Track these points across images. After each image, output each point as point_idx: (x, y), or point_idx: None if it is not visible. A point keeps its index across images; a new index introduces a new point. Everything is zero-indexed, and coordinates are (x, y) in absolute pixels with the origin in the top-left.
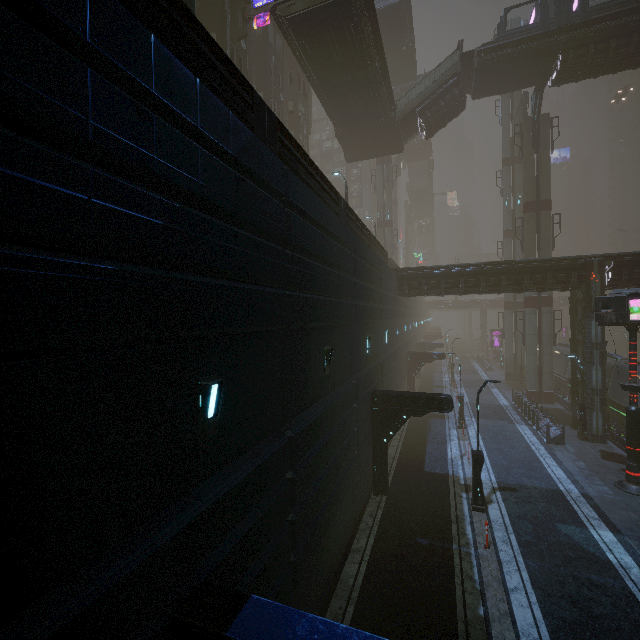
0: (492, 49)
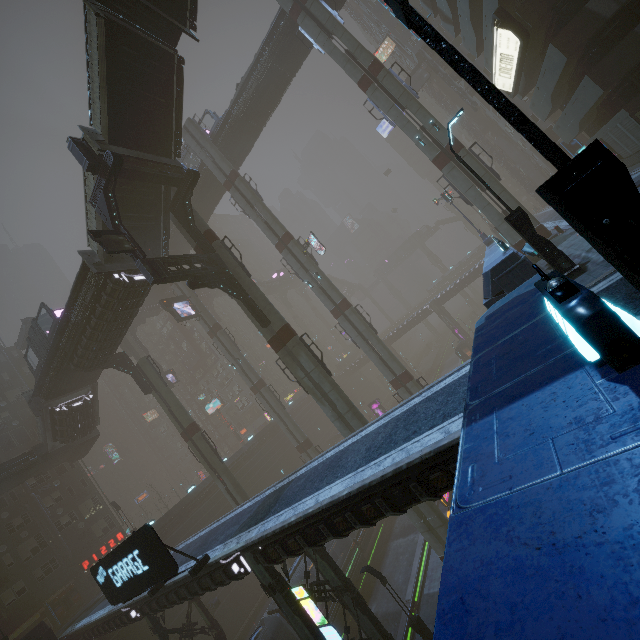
0: (37, 391)
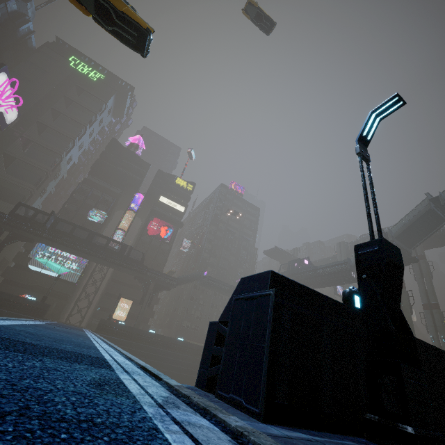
0: None
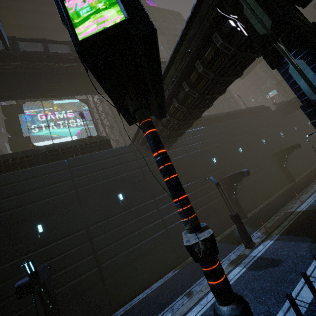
0: None
